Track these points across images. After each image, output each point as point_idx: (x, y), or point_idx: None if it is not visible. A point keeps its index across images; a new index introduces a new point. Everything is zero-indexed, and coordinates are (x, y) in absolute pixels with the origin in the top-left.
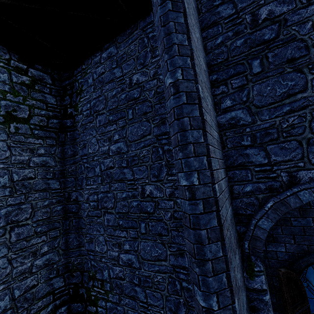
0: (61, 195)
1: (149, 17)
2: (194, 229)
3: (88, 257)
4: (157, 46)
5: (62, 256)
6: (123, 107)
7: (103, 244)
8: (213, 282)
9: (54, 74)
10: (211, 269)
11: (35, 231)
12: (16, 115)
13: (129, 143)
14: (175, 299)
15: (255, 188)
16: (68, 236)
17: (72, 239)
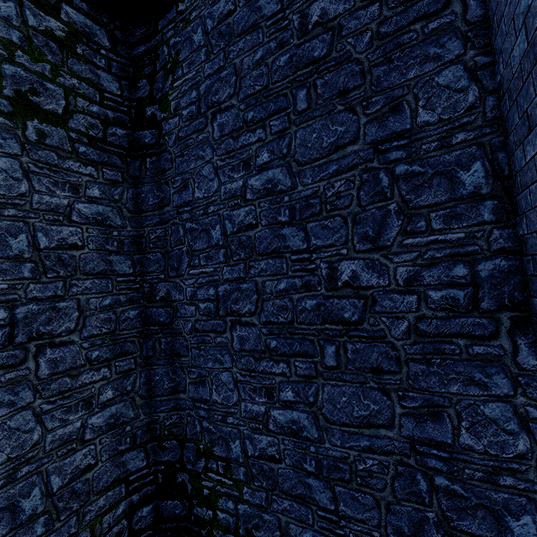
0: (136, 287)
1: None
2: None
3: (195, 414)
4: None
5: (141, 410)
6: (284, 85)
7: (229, 387)
8: None
9: (114, 29)
10: None
11: (87, 358)
12: (38, 102)
13: (297, 169)
14: (413, 511)
15: None
16: (152, 371)
17: (160, 377)
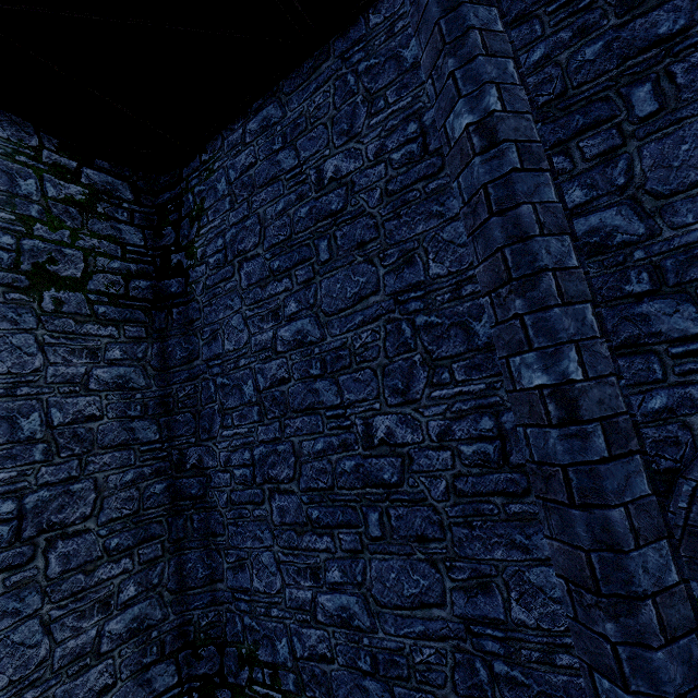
0: (163, 455)
1: (356, 29)
2: (584, 509)
3: (235, 608)
4: (380, 88)
5: (171, 608)
6: (306, 235)
7: (271, 571)
8: (669, 665)
9: (137, 180)
10: (656, 624)
11: (105, 548)
12: (56, 271)
13: (324, 320)
14: None
15: (678, 399)
16: (183, 557)
17: (193, 564)
